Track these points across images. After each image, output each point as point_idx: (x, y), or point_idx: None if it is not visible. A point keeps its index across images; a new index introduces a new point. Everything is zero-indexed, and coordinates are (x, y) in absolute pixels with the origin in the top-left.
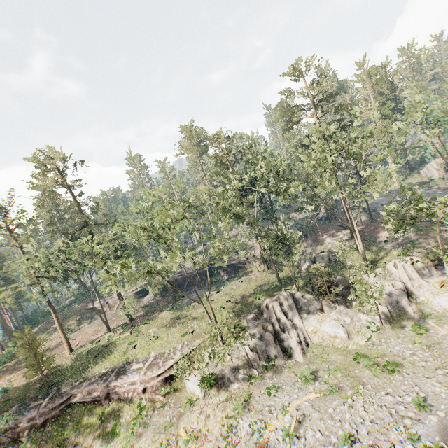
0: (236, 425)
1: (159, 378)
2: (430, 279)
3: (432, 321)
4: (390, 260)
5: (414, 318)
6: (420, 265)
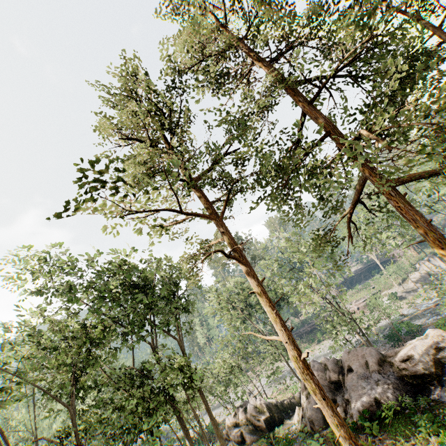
0: (414, 302)
1: (364, 302)
2: None
3: None
4: None
5: None
6: None
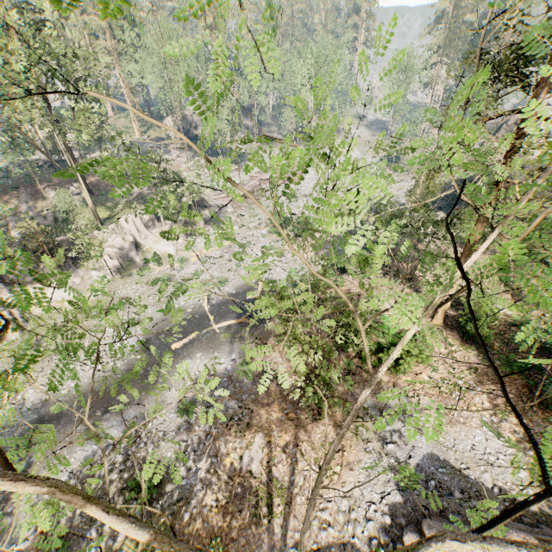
0: None
1: None
2: (154, 230)
3: (153, 264)
4: (124, 216)
5: (141, 264)
6: (147, 218)
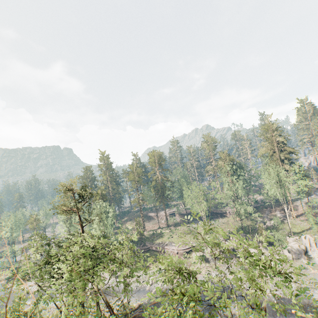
0: (211, 273)
1: (183, 250)
2: None
3: (311, 266)
4: (305, 234)
5: (303, 263)
6: (317, 241)
